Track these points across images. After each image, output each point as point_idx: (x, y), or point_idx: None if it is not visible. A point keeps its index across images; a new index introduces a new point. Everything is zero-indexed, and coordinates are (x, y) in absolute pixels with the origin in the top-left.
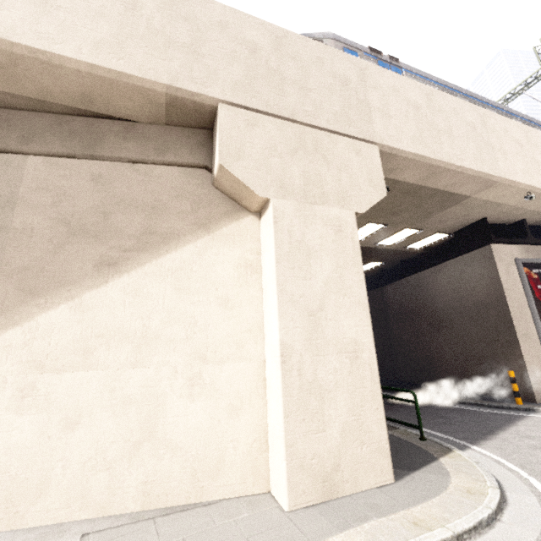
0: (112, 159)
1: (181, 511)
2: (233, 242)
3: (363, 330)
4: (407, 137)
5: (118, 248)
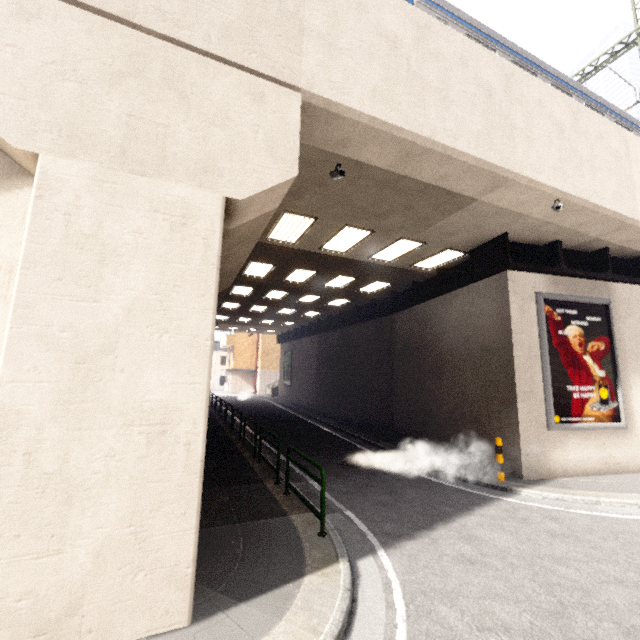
0: None
1: None
2: None
3: (188, 390)
4: (364, 88)
5: None
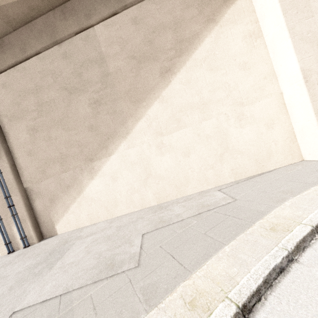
0: (136, 1)
1: (257, 176)
2: (235, 22)
3: None
4: None
5: (166, 59)
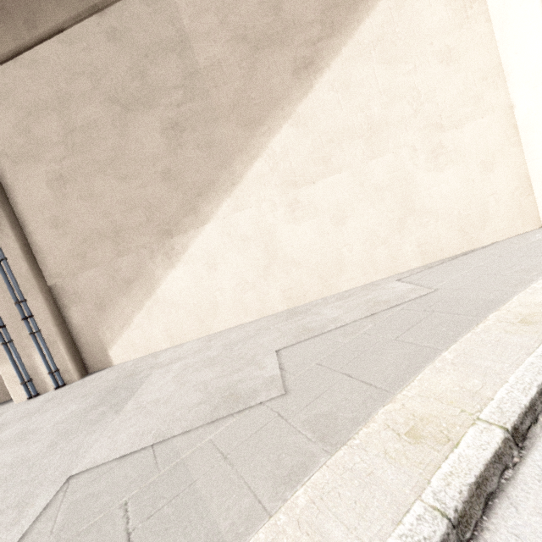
0: None
1: (463, 256)
2: None
3: None
4: None
5: (306, 43)
